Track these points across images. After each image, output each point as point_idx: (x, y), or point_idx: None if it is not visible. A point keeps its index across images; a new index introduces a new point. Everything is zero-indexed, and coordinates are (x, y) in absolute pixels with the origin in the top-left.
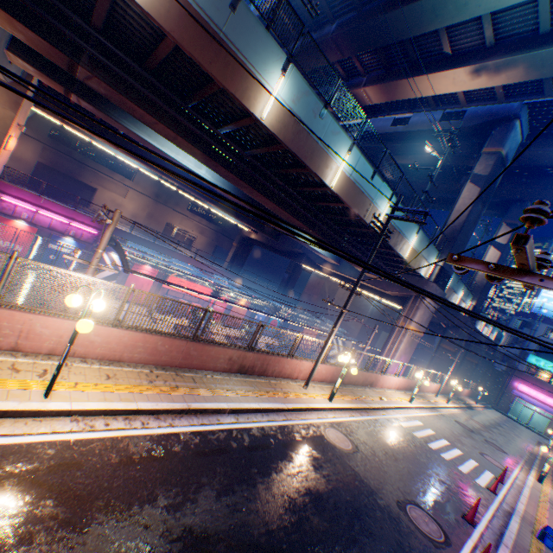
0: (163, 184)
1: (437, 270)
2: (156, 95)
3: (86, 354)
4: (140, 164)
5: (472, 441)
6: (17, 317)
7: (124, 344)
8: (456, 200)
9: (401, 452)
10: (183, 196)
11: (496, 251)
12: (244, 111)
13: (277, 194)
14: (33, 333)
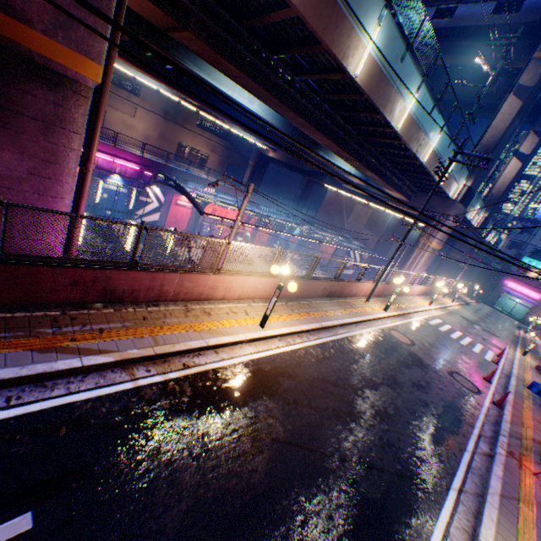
0: (170, 98)
1: (464, 191)
2: (247, 50)
3: (253, 297)
4: (160, 85)
5: (475, 330)
6: (225, 279)
7: (272, 287)
8: (494, 116)
9: (437, 343)
10: (191, 111)
11: (517, 163)
12: (335, 65)
13: (337, 134)
14: (231, 288)
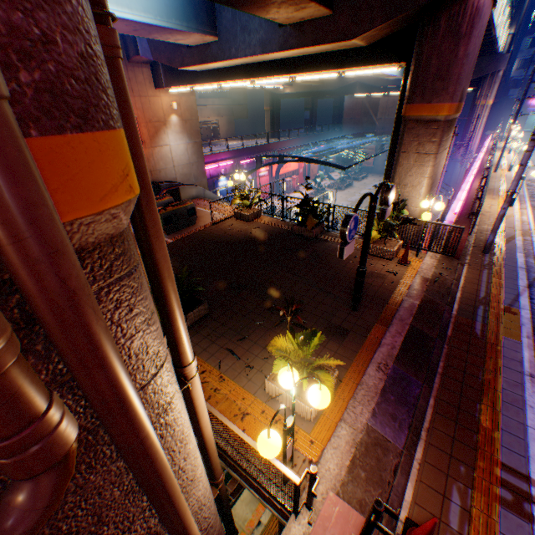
0: None
1: (509, 41)
2: None
3: None
4: None
5: None
6: None
7: None
8: None
9: None
10: None
11: None
12: None
13: None
14: None
